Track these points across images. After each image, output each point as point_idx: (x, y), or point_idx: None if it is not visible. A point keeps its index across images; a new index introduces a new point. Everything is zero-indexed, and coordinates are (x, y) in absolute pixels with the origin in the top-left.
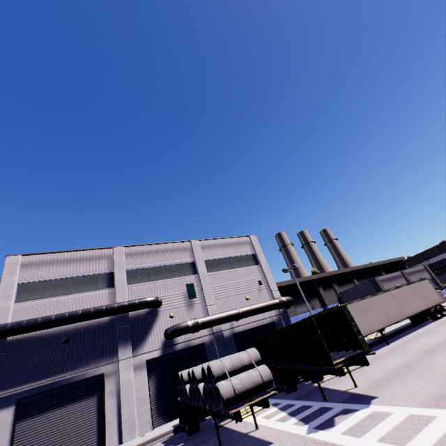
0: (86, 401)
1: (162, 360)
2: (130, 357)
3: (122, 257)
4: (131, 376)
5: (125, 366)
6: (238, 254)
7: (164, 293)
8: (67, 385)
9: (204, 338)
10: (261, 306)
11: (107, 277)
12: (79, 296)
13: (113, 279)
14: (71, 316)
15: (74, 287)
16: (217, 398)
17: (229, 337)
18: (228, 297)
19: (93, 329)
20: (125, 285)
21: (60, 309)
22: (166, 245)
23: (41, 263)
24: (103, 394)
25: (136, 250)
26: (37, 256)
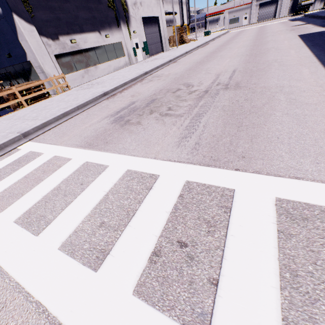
0: (273, 6)
1: None
2: None
3: None
4: (285, 0)
5: None
6: None
7: None
8: (269, 1)
9: None
10: None
11: None
12: None
13: None
14: None
15: None
16: (300, 5)
17: None
18: None
19: None
20: None
21: None
22: None
23: None
24: (277, 5)
25: None
26: None
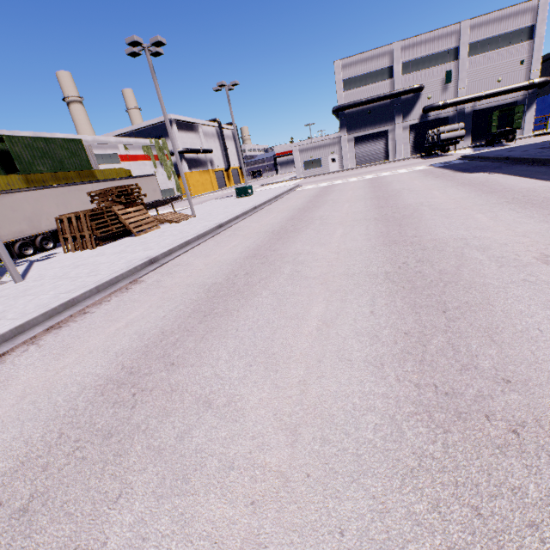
0: (379, 141)
1: (418, 126)
2: (401, 123)
3: (399, 52)
4: (401, 132)
5: (398, 127)
6: (511, 30)
7: (426, 80)
8: (371, 134)
9: (449, 113)
10: (506, 90)
11: (388, 70)
12: (373, 86)
13: (392, 72)
14: (372, 100)
15: (369, 80)
16: (439, 140)
17: (468, 113)
18: (479, 81)
19: (381, 107)
20: (400, 76)
21: (364, 95)
22: (435, 33)
23: (350, 64)
24: (387, 139)
25: (409, 43)
26: (348, 60)
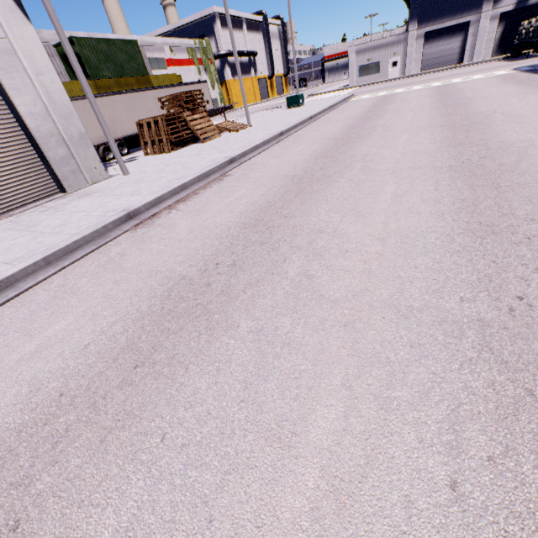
0: (456, 37)
1: (512, 14)
2: (489, 11)
3: None
4: (486, 25)
5: (484, 17)
6: None
7: None
8: (447, 27)
9: None
10: None
11: None
12: None
13: None
14: None
15: None
16: (535, 34)
17: None
18: None
19: None
20: None
21: None
22: None
23: None
24: (466, 35)
25: None
26: None
